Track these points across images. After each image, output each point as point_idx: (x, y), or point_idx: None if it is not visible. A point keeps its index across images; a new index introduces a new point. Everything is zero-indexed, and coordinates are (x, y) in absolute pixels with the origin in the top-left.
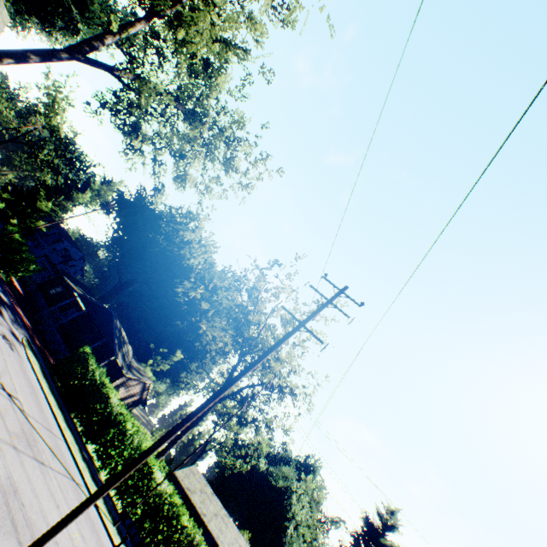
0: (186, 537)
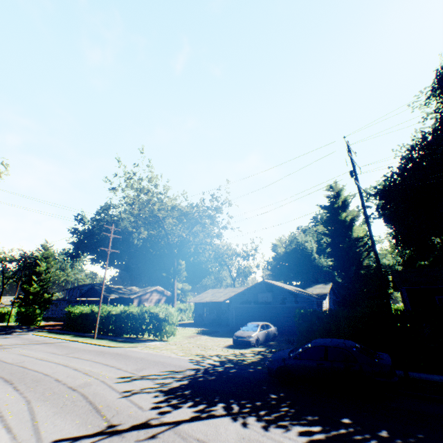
0: (137, 314)
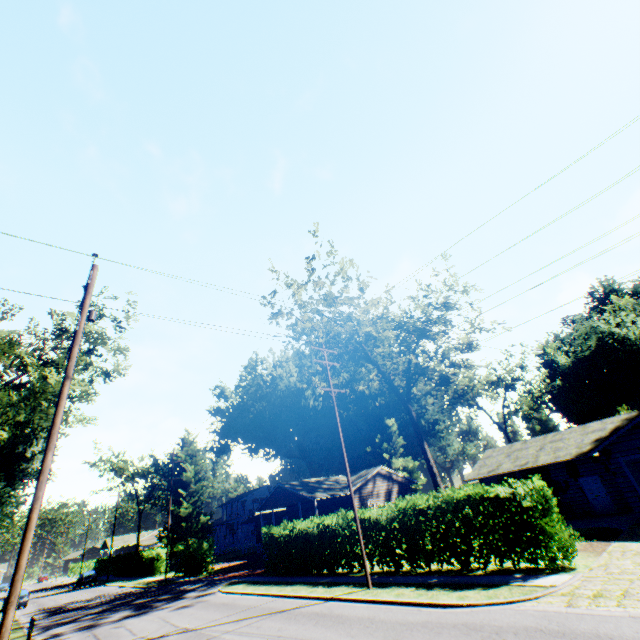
0: (437, 512)
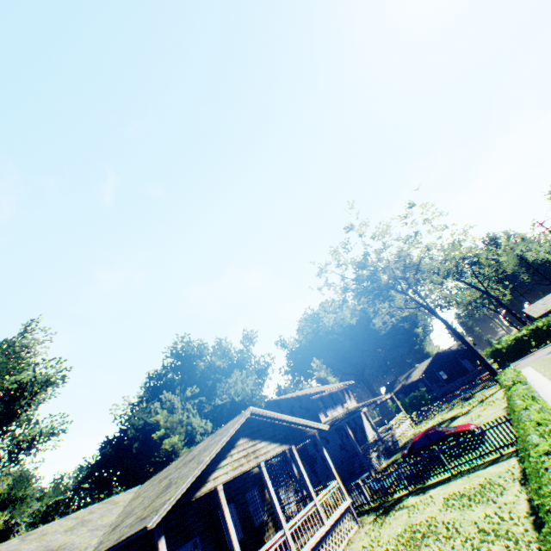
0: None
